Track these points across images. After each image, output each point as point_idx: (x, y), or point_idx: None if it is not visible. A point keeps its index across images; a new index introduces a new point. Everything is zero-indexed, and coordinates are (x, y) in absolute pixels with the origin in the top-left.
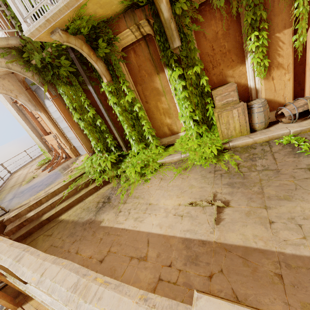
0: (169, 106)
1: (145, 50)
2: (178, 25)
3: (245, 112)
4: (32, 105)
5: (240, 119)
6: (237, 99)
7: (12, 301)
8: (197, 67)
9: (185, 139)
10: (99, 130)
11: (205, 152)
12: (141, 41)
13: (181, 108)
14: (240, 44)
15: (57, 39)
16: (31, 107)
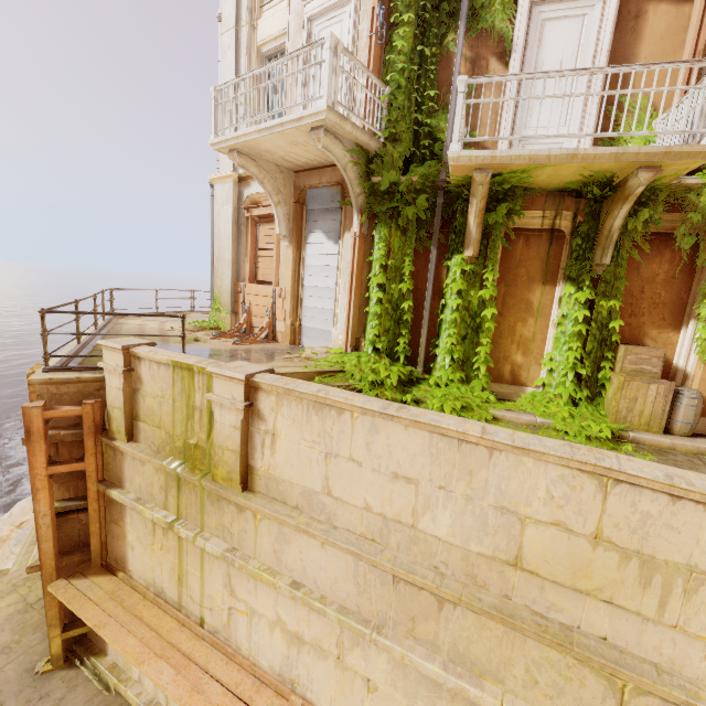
0: (534, 336)
1: (543, 245)
2: (616, 241)
3: (669, 395)
4: (288, 227)
5: (657, 403)
6: (659, 372)
7: (56, 557)
8: (616, 302)
9: (542, 398)
10: (396, 317)
11: (587, 428)
12: (545, 233)
13: (560, 347)
14: (683, 304)
15: (477, 178)
16: (284, 229)
